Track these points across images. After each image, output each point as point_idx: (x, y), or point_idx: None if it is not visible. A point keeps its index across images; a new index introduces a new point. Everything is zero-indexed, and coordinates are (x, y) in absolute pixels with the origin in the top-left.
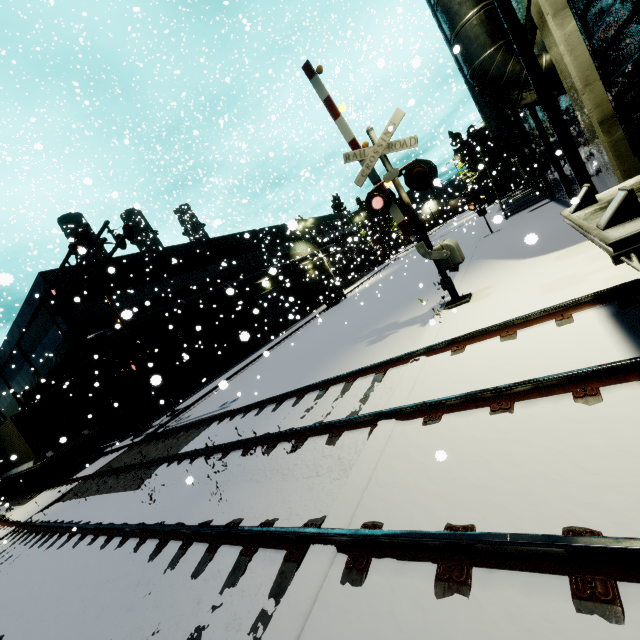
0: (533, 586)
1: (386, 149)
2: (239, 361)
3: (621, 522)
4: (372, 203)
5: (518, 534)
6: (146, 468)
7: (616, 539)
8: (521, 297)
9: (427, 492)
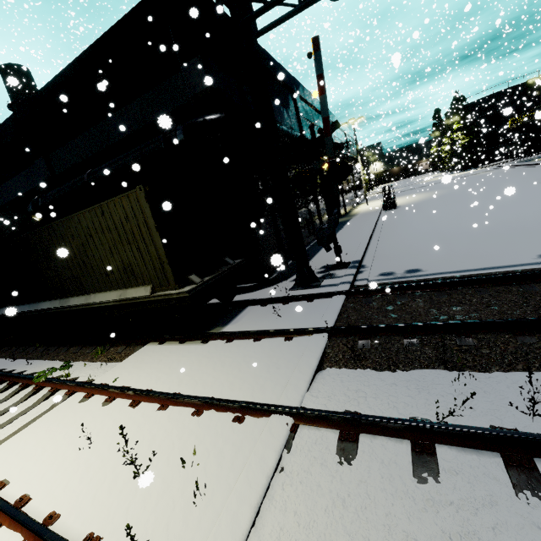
0: None
1: None
2: (315, 237)
3: None
4: None
5: None
6: None
7: None
8: None
9: None
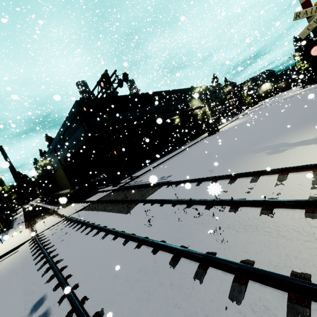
0: None
1: None
2: (160, 157)
3: None
4: (311, 51)
5: None
6: (129, 203)
7: None
8: None
9: None
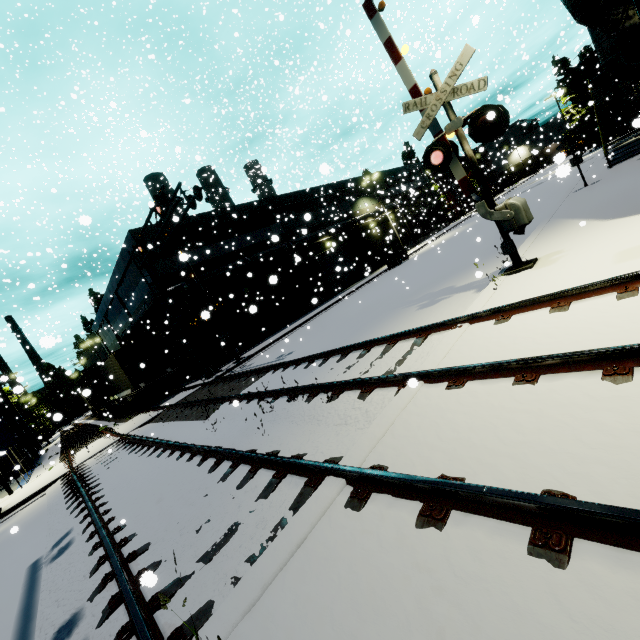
0: (498, 531)
1: (450, 95)
2: (298, 318)
3: (599, 492)
4: (431, 158)
5: (494, 487)
6: (213, 404)
7: (579, 502)
8: (590, 265)
9: (432, 447)
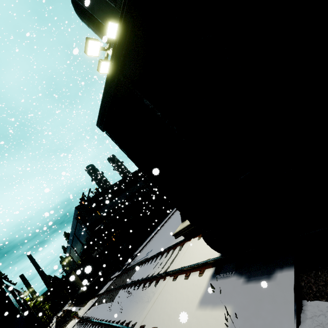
0: None
1: None
2: (160, 223)
3: None
4: None
5: None
6: (117, 290)
7: None
8: None
9: (157, 313)
